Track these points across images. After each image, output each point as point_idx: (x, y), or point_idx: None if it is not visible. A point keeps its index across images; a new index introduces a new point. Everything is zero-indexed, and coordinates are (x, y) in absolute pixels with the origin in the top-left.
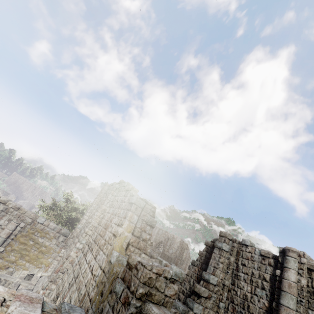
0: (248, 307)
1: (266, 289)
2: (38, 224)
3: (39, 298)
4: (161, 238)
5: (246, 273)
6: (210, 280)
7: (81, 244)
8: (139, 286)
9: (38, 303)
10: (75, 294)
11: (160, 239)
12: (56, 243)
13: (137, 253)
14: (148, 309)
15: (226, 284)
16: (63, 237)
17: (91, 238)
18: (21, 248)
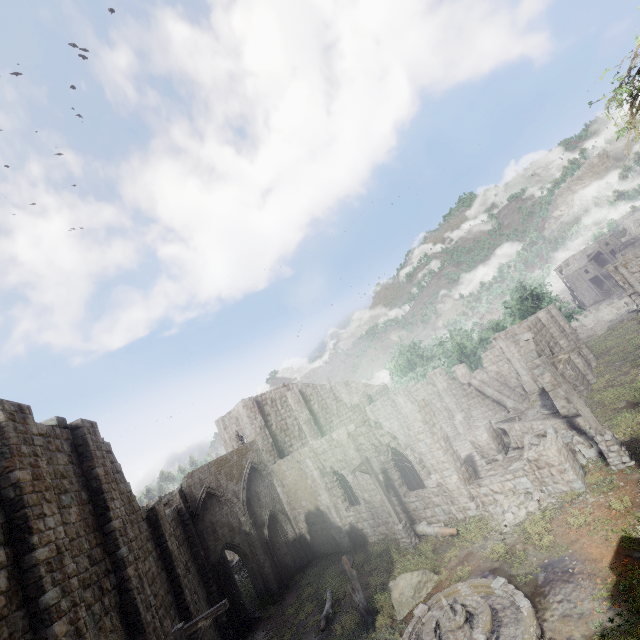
0: None
1: None
2: None
3: None
4: (233, 429)
5: None
6: None
7: None
8: None
9: None
10: None
11: (233, 431)
12: None
13: None
14: None
15: None
16: None
17: None
18: None
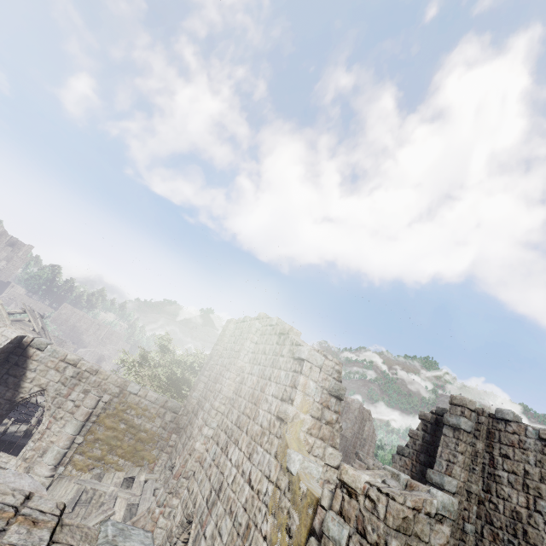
0: (526, 534)
1: None
2: (130, 396)
3: None
4: None
5: (512, 472)
6: (445, 485)
7: (211, 428)
8: (389, 535)
9: None
10: (226, 521)
11: None
12: (162, 425)
13: (320, 447)
14: None
15: (475, 491)
16: (171, 414)
17: (229, 419)
18: (109, 437)
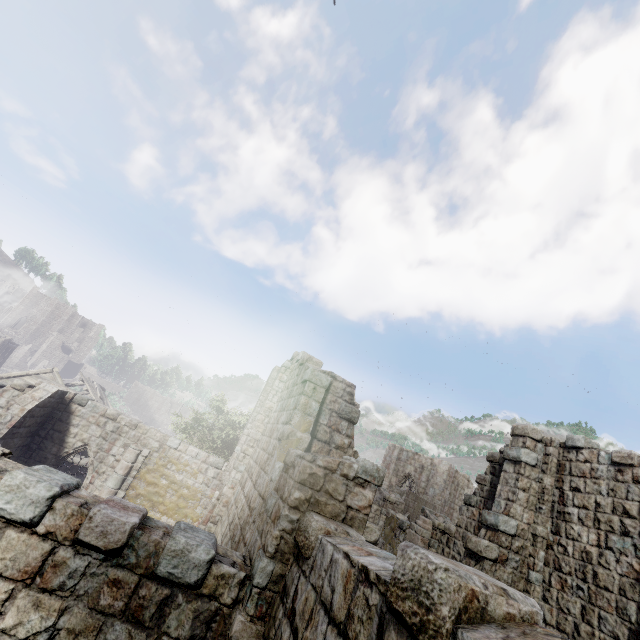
0: (596, 577)
1: (632, 535)
2: (170, 451)
3: (140, 509)
4: (406, 468)
5: (583, 506)
6: (500, 525)
7: (238, 472)
8: (293, 487)
9: (135, 513)
10: (228, 545)
11: (405, 469)
12: (204, 481)
13: None
14: (308, 519)
15: (540, 533)
16: (213, 469)
17: (252, 458)
18: (150, 492)
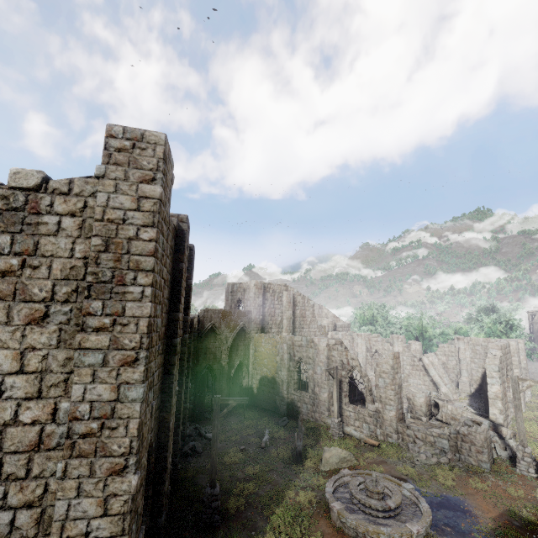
0: None
1: None
2: None
3: None
4: (237, 295)
5: None
6: None
7: None
8: None
9: None
10: None
11: (237, 296)
12: None
13: None
14: None
15: None
16: None
17: None
18: None
